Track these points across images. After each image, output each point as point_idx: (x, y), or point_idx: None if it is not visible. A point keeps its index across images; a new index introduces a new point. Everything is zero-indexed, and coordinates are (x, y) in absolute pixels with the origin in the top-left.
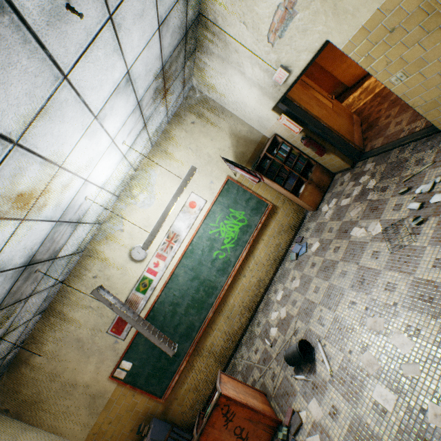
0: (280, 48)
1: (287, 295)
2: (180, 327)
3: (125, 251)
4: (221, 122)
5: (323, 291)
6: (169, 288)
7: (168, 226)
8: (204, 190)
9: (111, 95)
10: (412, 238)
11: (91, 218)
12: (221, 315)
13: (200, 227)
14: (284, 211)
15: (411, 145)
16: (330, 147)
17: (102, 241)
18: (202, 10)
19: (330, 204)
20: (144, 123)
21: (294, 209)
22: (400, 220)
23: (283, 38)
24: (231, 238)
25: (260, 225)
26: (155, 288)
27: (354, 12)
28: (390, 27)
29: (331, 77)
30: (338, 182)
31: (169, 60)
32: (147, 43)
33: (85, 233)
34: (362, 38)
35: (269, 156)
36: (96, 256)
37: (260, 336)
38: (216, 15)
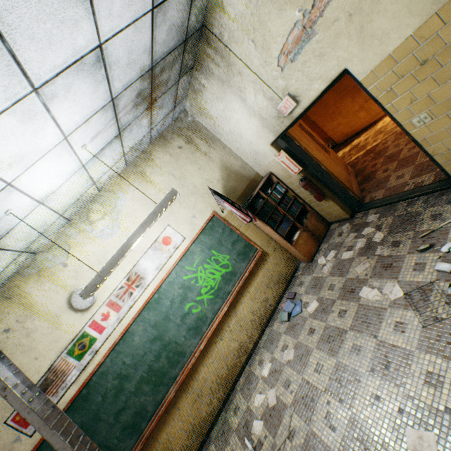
0: (291, 74)
1: (277, 371)
2: (125, 413)
3: (64, 294)
4: (212, 152)
5: (329, 372)
6: (119, 352)
7: (131, 264)
8: (183, 224)
9: (69, 68)
10: (450, 309)
11: (16, 244)
12: (186, 394)
13: (173, 270)
14: (275, 259)
15: (421, 198)
16: (329, 193)
17: (31, 278)
18: (207, 22)
19: (328, 256)
20: (118, 131)
21: (286, 258)
22: (427, 283)
23: (296, 62)
24: (210, 286)
25: (246, 274)
26: (97, 351)
27: (383, 37)
28: (422, 59)
29: (321, 132)
30: (336, 233)
31: (161, 62)
32: (133, 21)
33: (2, 265)
34: (387, 69)
35: (262, 195)
36: (16, 299)
37: (238, 431)
38: (222, 29)
